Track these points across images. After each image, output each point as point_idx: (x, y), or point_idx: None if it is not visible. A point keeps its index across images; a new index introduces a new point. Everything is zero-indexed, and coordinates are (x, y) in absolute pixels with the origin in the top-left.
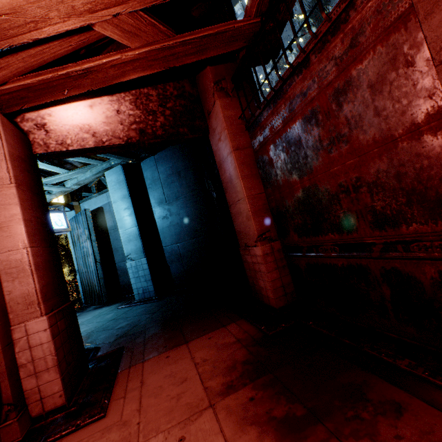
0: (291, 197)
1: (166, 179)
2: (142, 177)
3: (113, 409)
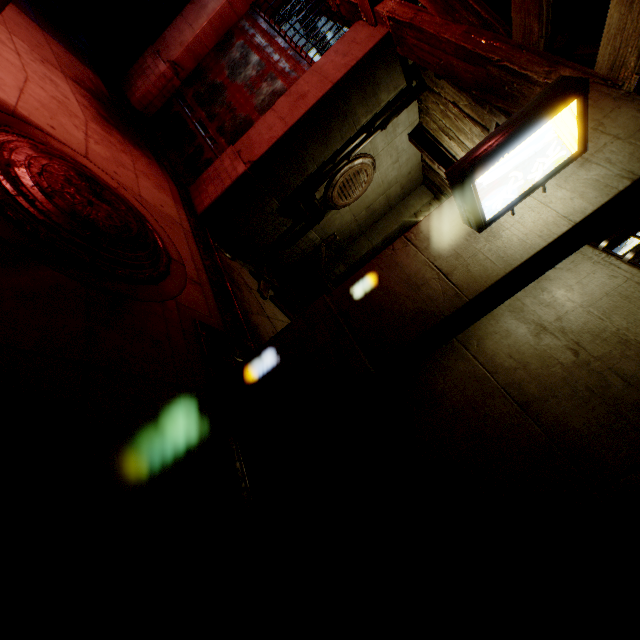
0: (215, 77)
1: None
2: None
3: None
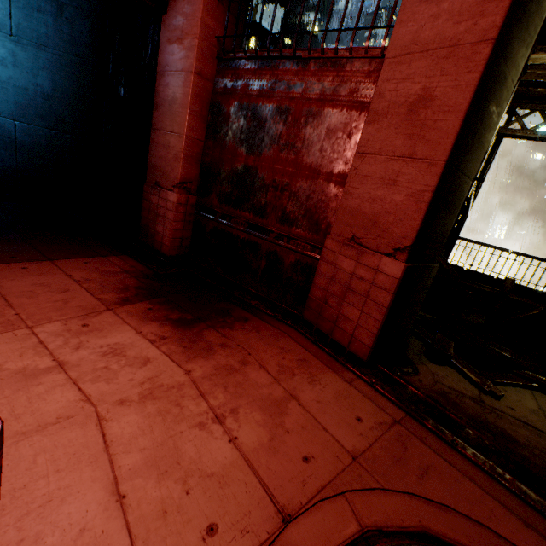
0: (231, 165)
1: None
2: None
3: None
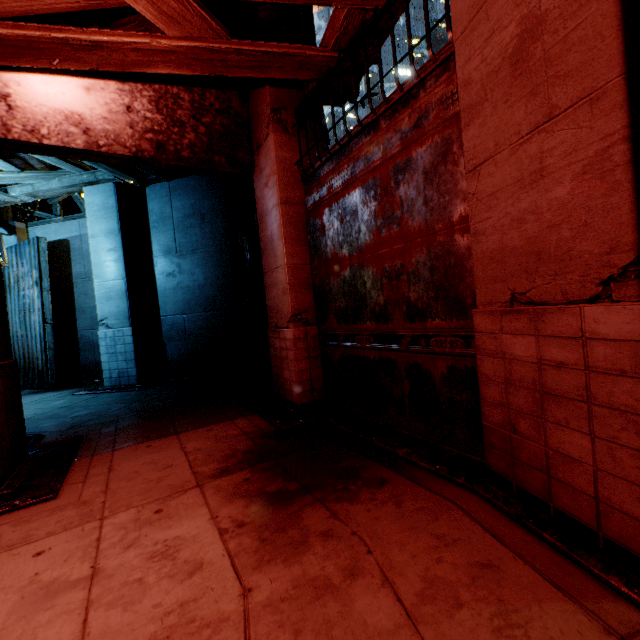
0: (338, 275)
1: (182, 220)
2: (145, 208)
3: (68, 492)
